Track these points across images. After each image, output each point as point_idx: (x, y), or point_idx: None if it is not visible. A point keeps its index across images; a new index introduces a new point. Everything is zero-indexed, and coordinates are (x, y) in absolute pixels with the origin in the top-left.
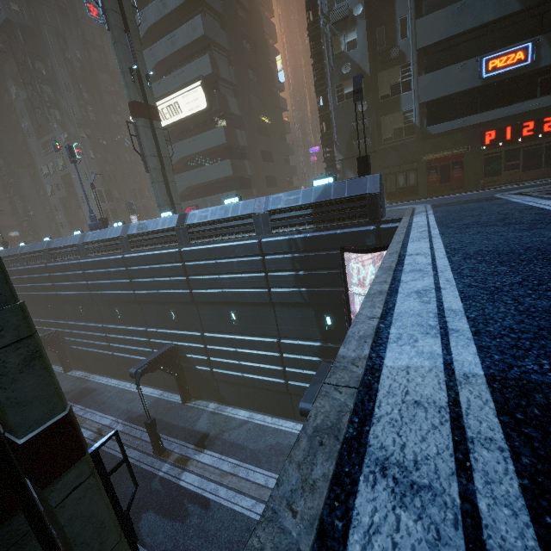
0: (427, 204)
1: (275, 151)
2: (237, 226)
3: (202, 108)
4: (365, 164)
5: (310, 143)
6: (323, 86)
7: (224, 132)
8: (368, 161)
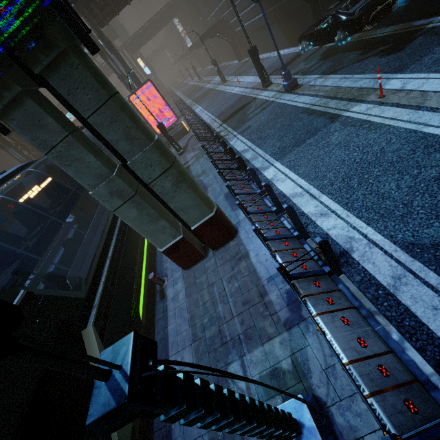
0: None
1: None
2: None
3: None
4: None
5: None
6: None
7: None
8: None
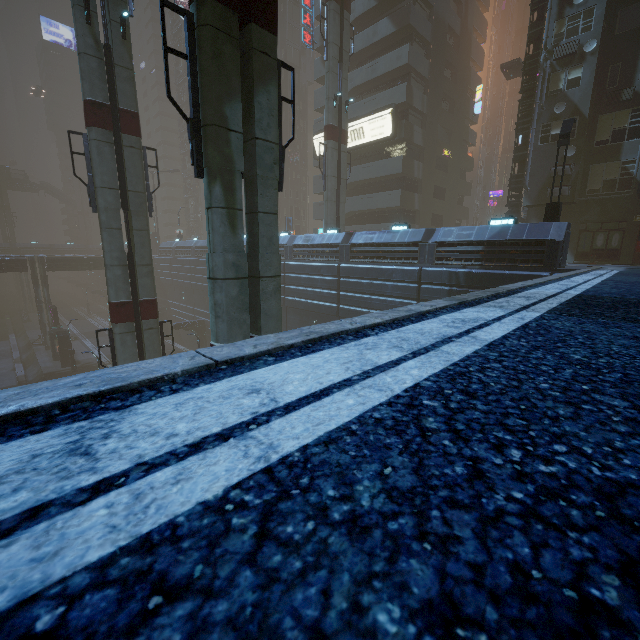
0: (622, 267)
1: (450, 188)
2: (400, 252)
3: (386, 135)
4: (554, 211)
5: (492, 185)
6: (526, 124)
7: (402, 161)
8: (558, 208)
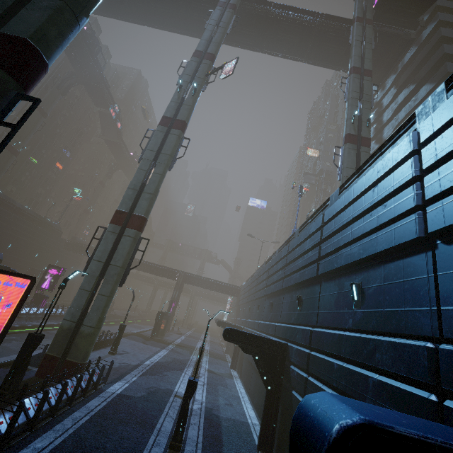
0: None
1: None
2: None
3: None
4: None
5: None
6: None
7: None
8: None
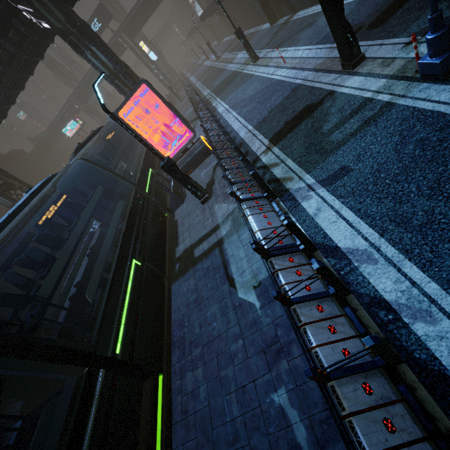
0: None
1: None
2: None
3: None
4: None
5: None
6: None
7: None
8: None
